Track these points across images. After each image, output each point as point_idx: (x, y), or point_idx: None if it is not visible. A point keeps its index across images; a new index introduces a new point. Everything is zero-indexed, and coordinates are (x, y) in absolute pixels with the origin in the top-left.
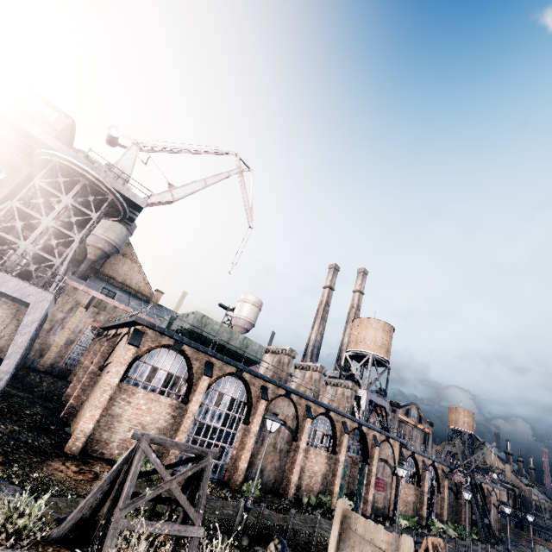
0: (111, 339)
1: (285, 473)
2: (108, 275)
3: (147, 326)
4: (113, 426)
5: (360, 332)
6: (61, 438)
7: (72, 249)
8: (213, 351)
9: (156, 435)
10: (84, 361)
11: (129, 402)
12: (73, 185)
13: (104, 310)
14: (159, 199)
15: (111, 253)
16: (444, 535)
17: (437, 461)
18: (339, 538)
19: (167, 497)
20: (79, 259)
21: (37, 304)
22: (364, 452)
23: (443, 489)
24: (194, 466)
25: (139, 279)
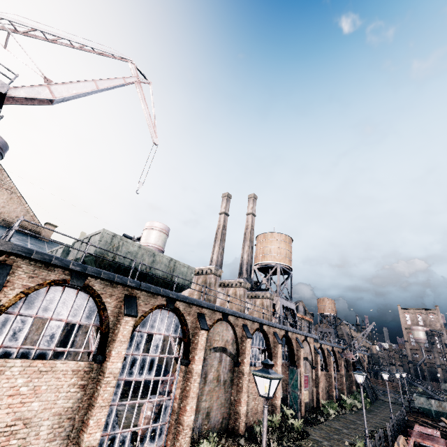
0: None
1: (232, 405)
2: None
3: (14, 253)
4: None
5: (266, 246)
6: None
7: None
8: (135, 280)
9: (54, 426)
10: None
11: None
12: None
13: None
14: (31, 94)
15: None
16: (354, 408)
17: (336, 346)
18: None
19: None
20: None
21: None
22: (291, 356)
23: (341, 367)
24: None
25: (21, 212)
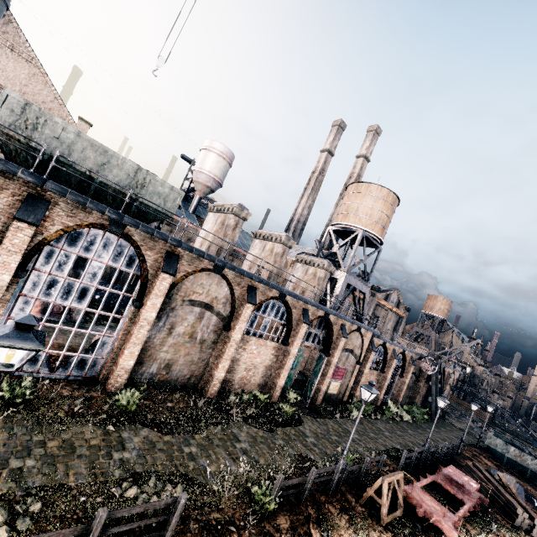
0: None
1: (208, 367)
2: None
3: None
4: None
5: (354, 201)
6: None
7: None
8: (34, 174)
9: None
10: None
11: None
12: None
13: None
14: None
15: None
16: (397, 418)
17: (409, 351)
18: None
19: None
20: None
21: None
22: (326, 342)
23: (407, 374)
24: None
25: (47, 97)
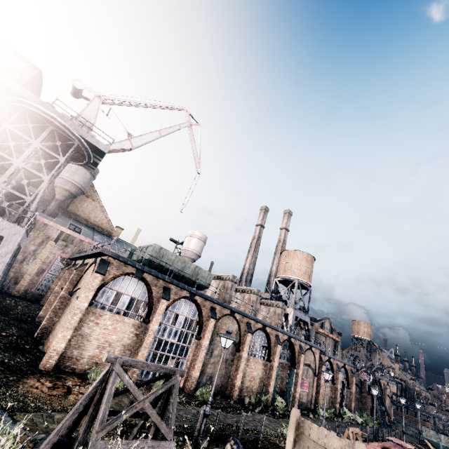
0: (79, 268)
1: (230, 378)
2: (74, 213)
3: (112, 256)
4: (83, 344)
5: (288, 261)
6: (36, 356)
7: (41, 188)
8: (170, 278)
9: (121, 351)
10: (54, 287)
11: (97, 323)
12: (42, 132)
13: (72, 243)
14: (119, 146)
15: (77, 194)
16: (353, 421)
17: (348, 364)
18: (294, 443)
19: (138, 412)
20: (48, 199)
21: (10, 237)
22: (292, 359)
23: (352, 385)
24: (164, 384)
25: (101, 217)
